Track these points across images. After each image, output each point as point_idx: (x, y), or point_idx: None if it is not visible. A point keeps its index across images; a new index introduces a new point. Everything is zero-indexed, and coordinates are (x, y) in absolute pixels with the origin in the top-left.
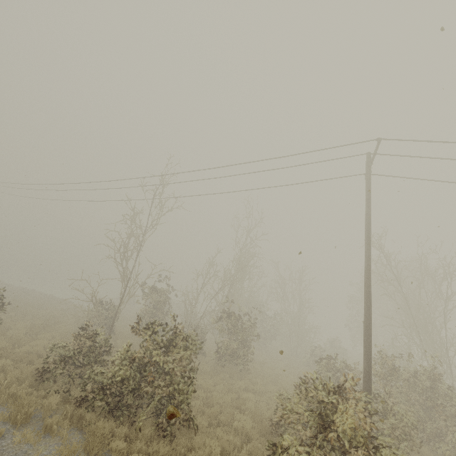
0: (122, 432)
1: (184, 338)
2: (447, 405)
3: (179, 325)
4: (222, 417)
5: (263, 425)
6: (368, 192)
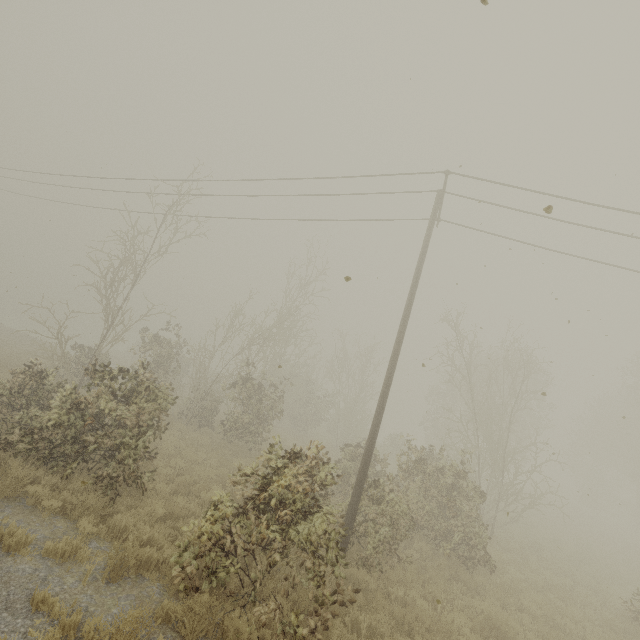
0: (49, 481)
1: (149, 388)
2: (463, 504)
3: (150, 375)
4: (194, 488)
5: (240, 500)
6: (426, 242)
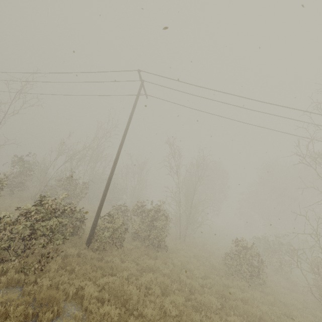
0: None
1: None
2: (156, 224)
3: None
4: None
5: None
6: (134, 104)
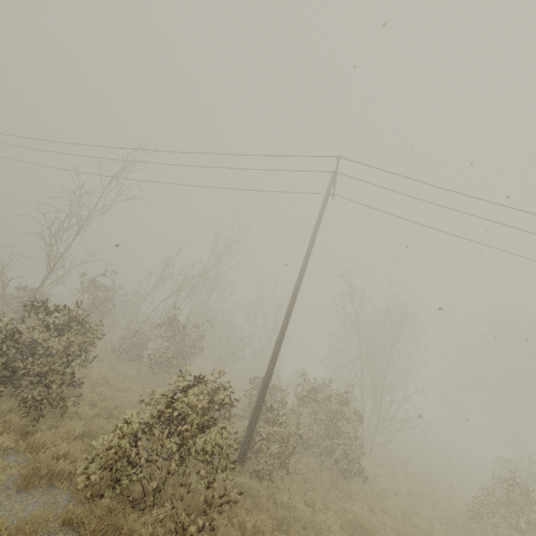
0: None
1: (78, 323)
2: (344, 426)
3: (80, 311)
4: (115, 412)
5: None
6: (321, 212)
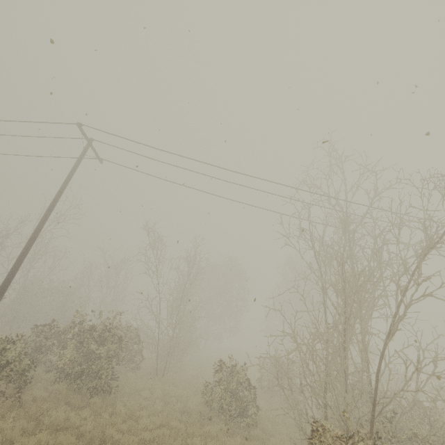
0: None
1: None
2: (99, 349)
3: None
4: None
5: None
6: (73, 168)
